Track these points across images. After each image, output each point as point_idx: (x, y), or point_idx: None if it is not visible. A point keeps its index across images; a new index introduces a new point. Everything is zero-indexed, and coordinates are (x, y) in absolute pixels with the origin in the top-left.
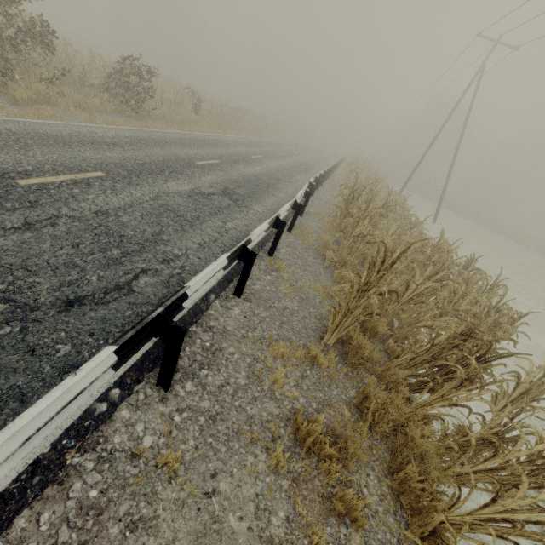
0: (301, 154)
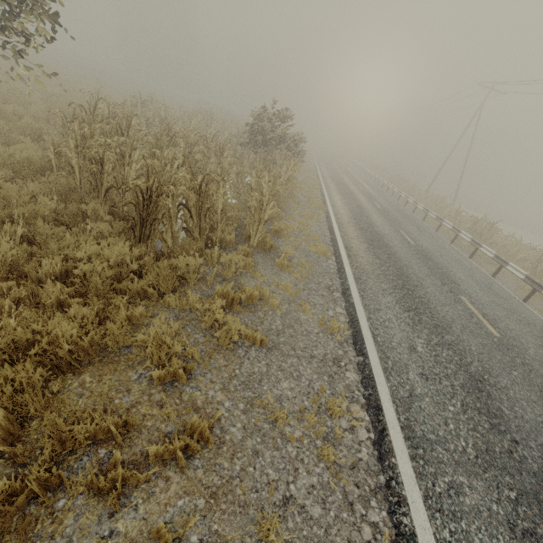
0: (347, 170)
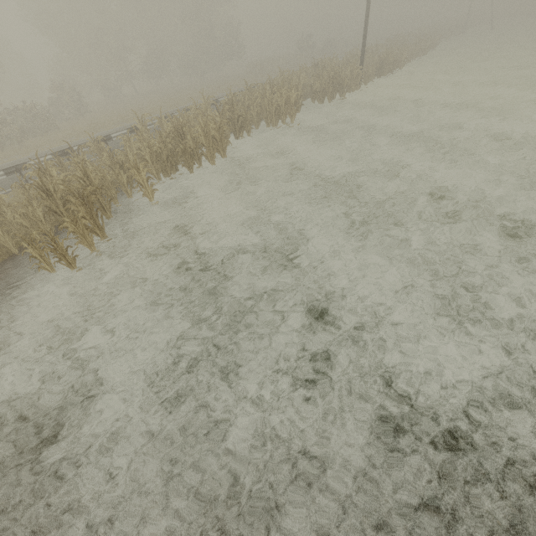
0: None
